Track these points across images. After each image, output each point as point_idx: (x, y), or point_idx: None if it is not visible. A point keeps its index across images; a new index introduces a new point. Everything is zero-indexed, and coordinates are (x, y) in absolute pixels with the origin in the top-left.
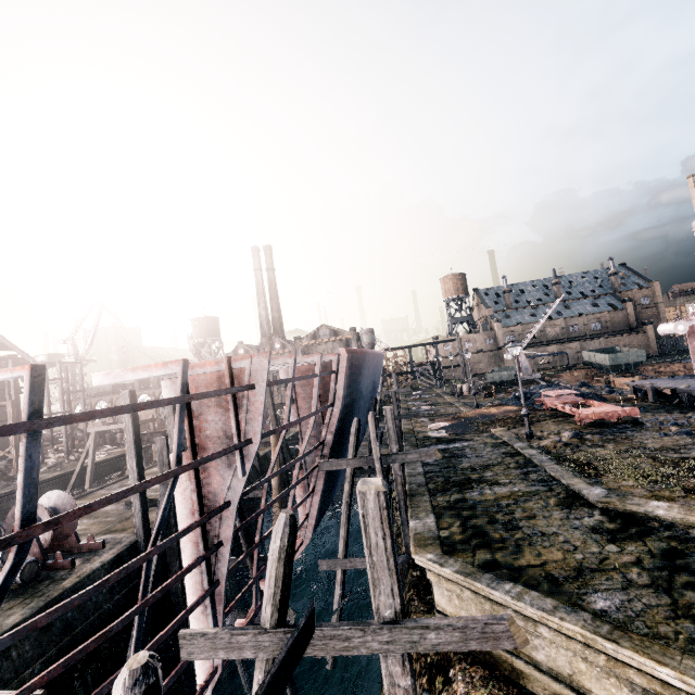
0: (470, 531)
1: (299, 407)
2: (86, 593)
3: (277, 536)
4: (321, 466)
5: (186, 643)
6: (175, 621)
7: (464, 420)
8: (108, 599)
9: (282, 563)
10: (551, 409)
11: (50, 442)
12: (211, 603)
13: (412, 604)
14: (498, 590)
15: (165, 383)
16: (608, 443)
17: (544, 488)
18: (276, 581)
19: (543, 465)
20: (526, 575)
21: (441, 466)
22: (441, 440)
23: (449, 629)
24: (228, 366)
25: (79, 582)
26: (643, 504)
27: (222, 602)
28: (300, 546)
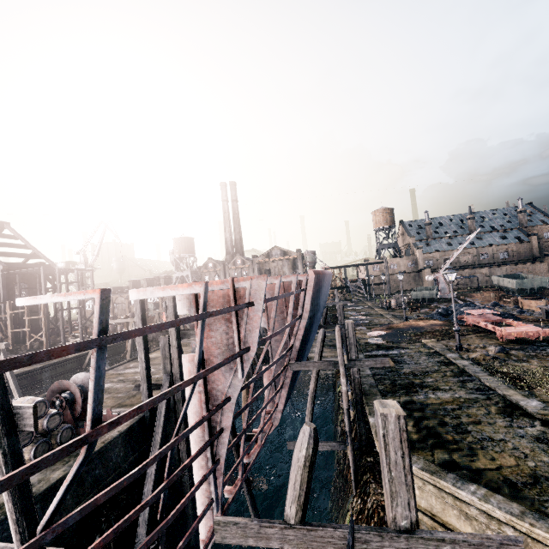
0: (424, 431)
1: (268, 316)
2: (132, 475)
3: (302, 446)
4: (292, 366)
5: (220, 529)
6: (190, 493)
7: (397, 331)
8: (124, 461)
9: (307, 469)
10: (472, 325)
11: (69, 329)
12: (213, 477)
13: (370, 486)
14: (464, 490)
15: (179, 297)
16: (532, 359)
17: (482, 396)
18: (301, 485)
19: (477, 375)
20: (485, 477)
21: (385, 370)
22: (380, 346)
23: (464, 544)
24: (232, 286)
25: (104, 447)
26: None
27: (221, 476)
28: (271, 428)
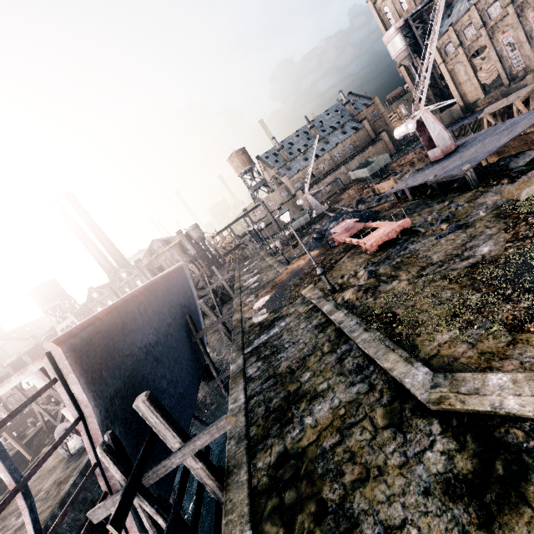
0: None
1: None
2: None
3: None
4: (94, 517)
5: None
6: None
7: (280, 288)
8: None
9: None
10: (342, 243)
11: None
12: None
13: None
14: None
15: None
16: (400, 270)
17: (364, 385)
18: None
19: (353, 338)
20: None
21: (262, 378)
22: (263, 326)
23: None
24: None
25: None
26: (482, 388)
27: None
28: None
